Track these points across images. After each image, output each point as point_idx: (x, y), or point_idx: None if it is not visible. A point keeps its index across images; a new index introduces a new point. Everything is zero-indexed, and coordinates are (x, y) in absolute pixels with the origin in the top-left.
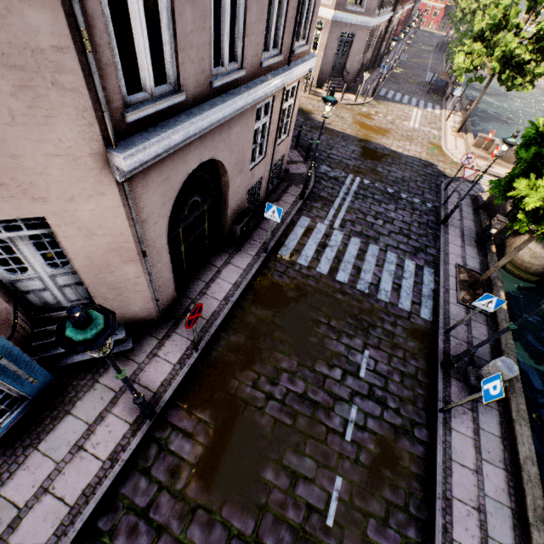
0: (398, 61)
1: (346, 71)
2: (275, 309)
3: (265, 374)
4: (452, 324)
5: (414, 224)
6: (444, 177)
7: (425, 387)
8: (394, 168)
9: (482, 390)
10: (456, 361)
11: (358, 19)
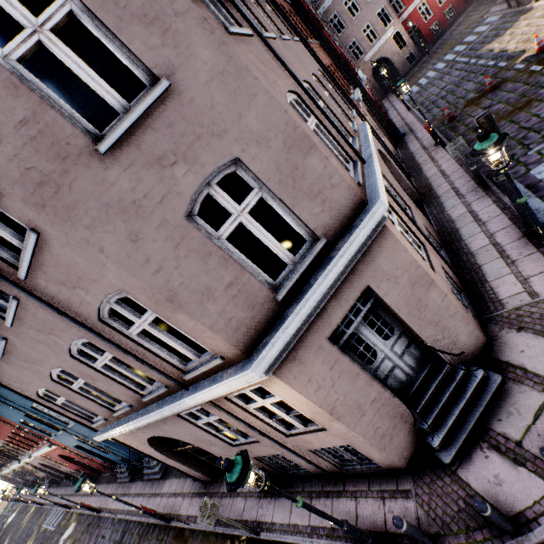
0: None
1: None
2: None
3: None
4: None
5: None
6: None
7: None
8: None
9: None
10: None
11: None
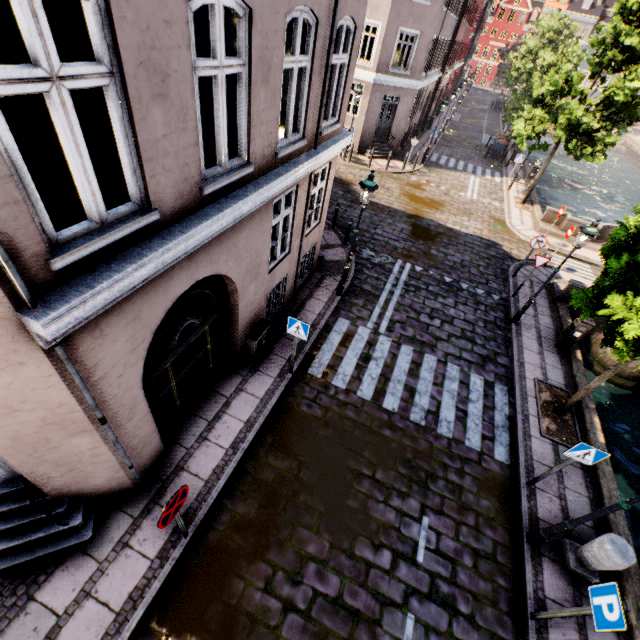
0: (450, 122)
1: (391, 136)
2: (301, 458)
3: (284, 566)
4: (537, 469)
5: (479, 324)
6: (510, 259)
7: (508, 573)
8: (451, 250)
9: (591, 605)
10: (547, 536)
11: (402, 82)
